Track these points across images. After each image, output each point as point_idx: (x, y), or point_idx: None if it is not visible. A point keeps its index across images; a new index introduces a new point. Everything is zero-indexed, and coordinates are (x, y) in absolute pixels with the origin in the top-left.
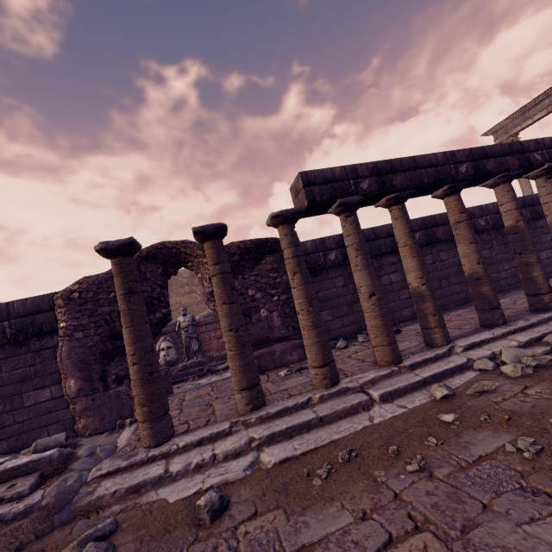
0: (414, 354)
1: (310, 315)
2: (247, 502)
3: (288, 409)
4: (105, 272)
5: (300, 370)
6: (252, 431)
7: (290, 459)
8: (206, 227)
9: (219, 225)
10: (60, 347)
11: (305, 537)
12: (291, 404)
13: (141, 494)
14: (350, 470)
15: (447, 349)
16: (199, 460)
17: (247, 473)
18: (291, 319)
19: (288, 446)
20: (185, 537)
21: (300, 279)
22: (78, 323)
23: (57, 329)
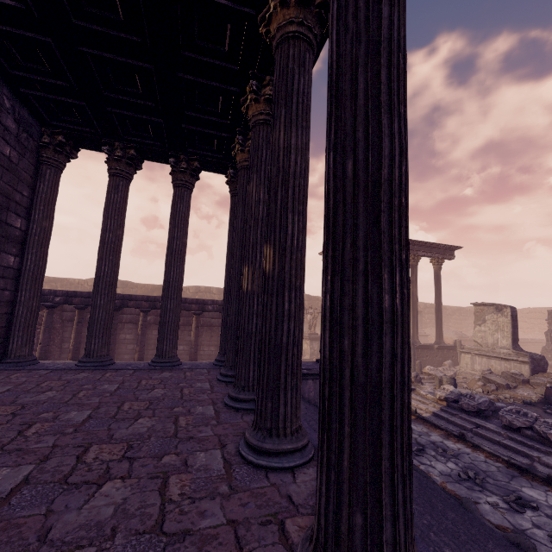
0: None
1: None
2: None
3: None
4: None
5: None
6: None
7: None
8: None
9: None
10: None
11: None
12: None
13: None
14: None
15: None
16: None
17: None
18: None
19: None
20: None
21: None
22: None
23: None
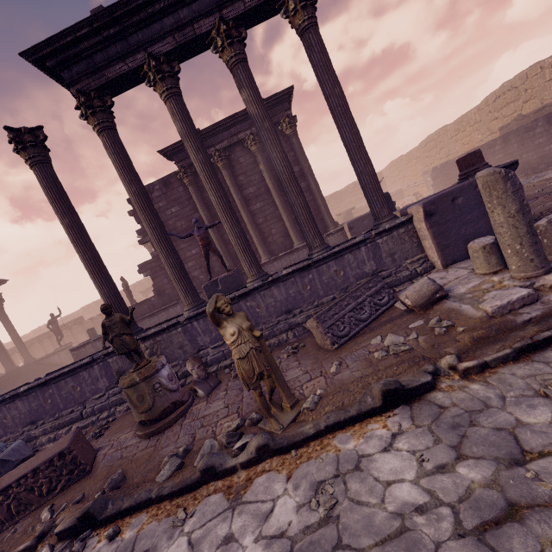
0: None
1: None
2: None
3: None
4: None
5: None
6: None
7: None
8: None
9: None
10: None
11: None
12: None
13: None
14: None
15: None
16: None
17: None
18: None
19: None
20: None
21: None
22: None
23: None
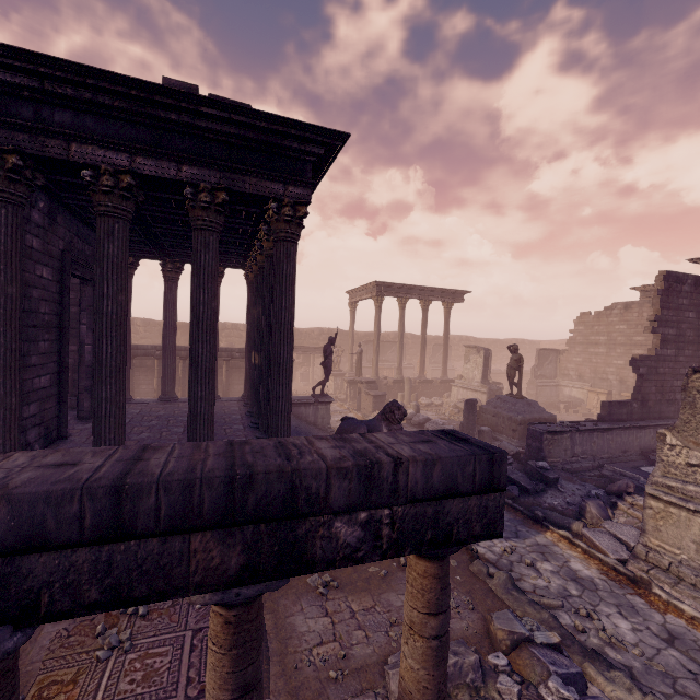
0: None
1: None
2: None
3: None
4: None
5: None
6: None
7: None
8: None
9: None
10: None
11: None
12: None
13: None
14: None
15: None
16: None
17: None
18: None
19: None
20: None
21: None
22: None
23: None
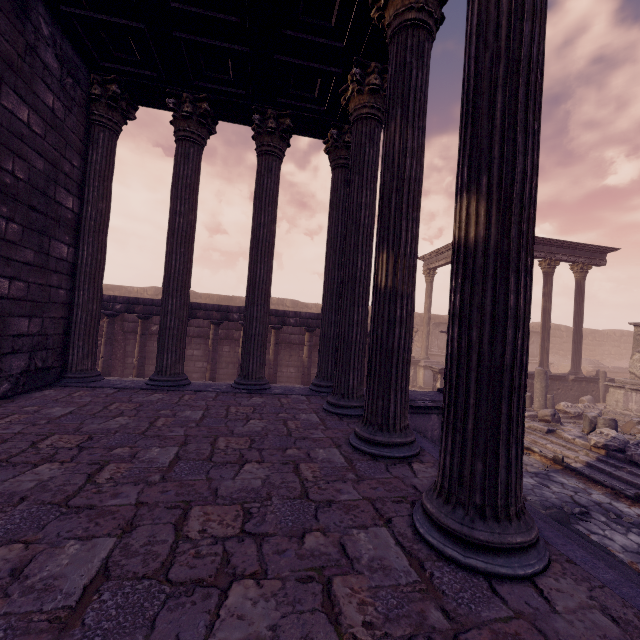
0: None
1: None
2: None
3: None
4: None
5: None
6: None
7: None
8: None
9: None
10: None
11: None
12: None
13: None
14: None
15: None
16: None
17: None
18: None
19: None
20: None
21: None
22: None
23: None
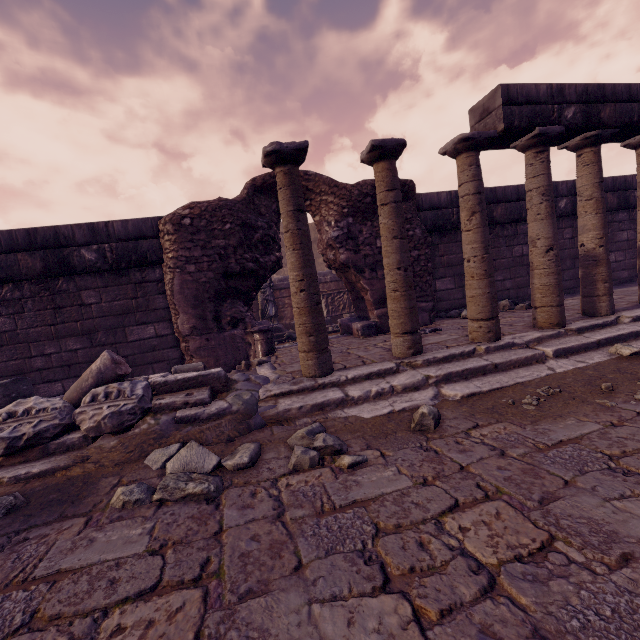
0: (575, 321)
1: (485, 262)
2: (459, 419)
3: (454, 356)
4: (216, 199)
5: (434, 331)
6: (423, 371)
7: (477, 394)
8: (387, 141)
9: (401, 141)
10: (170, 279)
11: (558, 436)
12: (457, 351)
13: (326, 412)
14: (562, 400)
15: (614, 318)
16: (379, 388)
17: (436, 402)
18: (420, 279)
19: (469, 385)
20: (413, 437)
21: (479, 220)
22: (190, 254)
23: (162, 260)
